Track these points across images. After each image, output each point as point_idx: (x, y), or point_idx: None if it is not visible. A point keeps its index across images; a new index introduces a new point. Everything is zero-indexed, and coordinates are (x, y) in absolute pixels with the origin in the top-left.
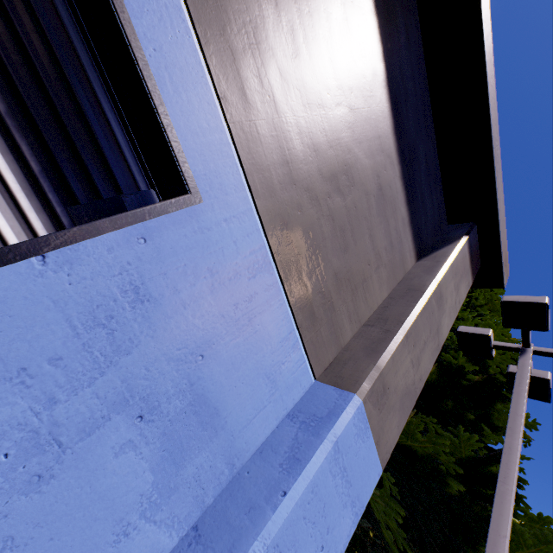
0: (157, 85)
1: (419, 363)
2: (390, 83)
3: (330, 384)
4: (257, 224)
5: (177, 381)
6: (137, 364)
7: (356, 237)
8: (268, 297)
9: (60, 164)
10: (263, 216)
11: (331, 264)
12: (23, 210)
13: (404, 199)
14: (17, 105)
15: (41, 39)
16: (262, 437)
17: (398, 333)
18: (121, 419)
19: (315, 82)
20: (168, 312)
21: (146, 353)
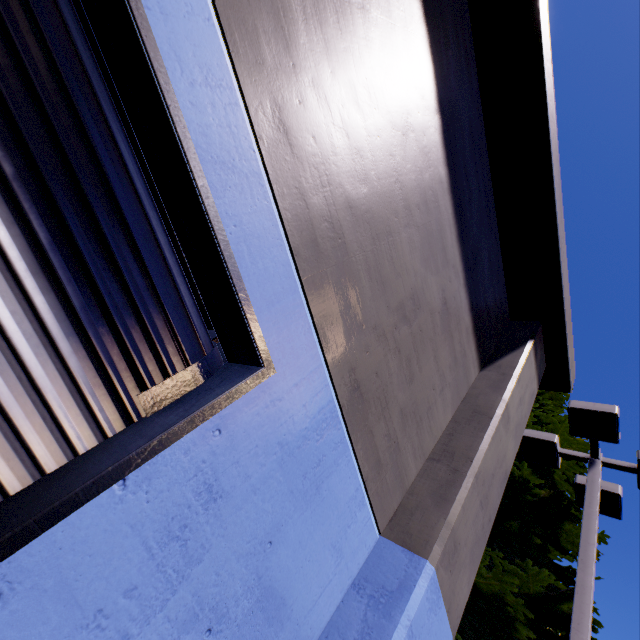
0: (236, 262)
1: (488, 502)
2: (455, 186)
3: (397, 543)
4: (327, 379)
5: (246, 578)
6: (208, 570)
7: (421, 362)
8: (335, 456)
9: (130, 349)
10: (333, 368)
11: (397, 400)
12: (93, 408)
13: (468, 306)
14: (92, 296)
15: (119, 220)
16: (326, 617)
17: (468, 474)
18: (190, 638)
19: (384, 209)
20: (239, 503)
21: (217, 556)
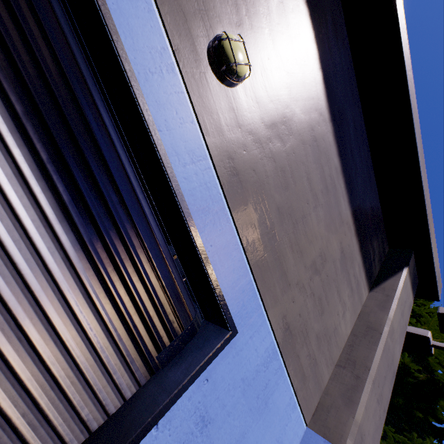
0: (213, 268)
1: (382, 397)
2: (345, 166)
3: (320, 435)
4: (268, 327)
5: None
6: None
7: (328, 298)
8: (276, 379)
9: (151, 327)
10: (272, 319)
11: (313, 329)
12: (133, 369)
13: (358, 247)
14: (130, 300)
15: (143, 249)
16: None
17: (367, 381)
18: None
19: (299, 200)
20: (220, 424)
21: None
